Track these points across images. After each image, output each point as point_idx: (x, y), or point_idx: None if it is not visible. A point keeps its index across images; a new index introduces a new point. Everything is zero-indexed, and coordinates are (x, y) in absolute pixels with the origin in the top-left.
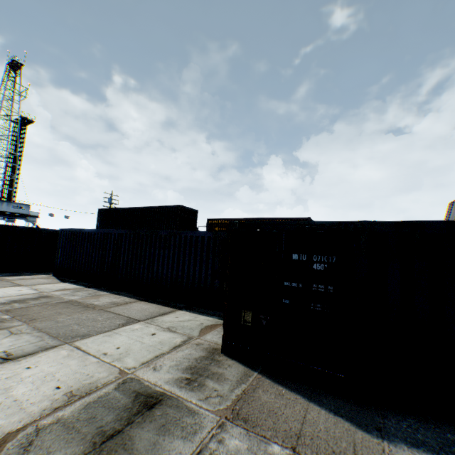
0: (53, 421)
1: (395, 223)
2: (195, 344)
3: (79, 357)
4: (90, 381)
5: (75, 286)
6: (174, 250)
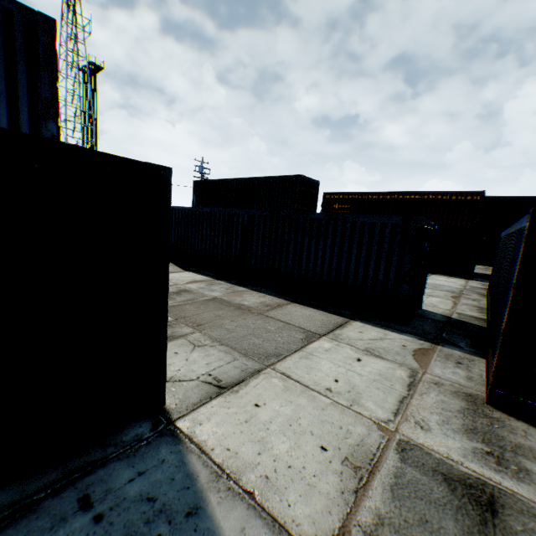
0: (375, 521)
1: None
2: (431, 383)
3: (302, 393)
4: (355, 441)
5: (203, 277)
6: (333, 240)
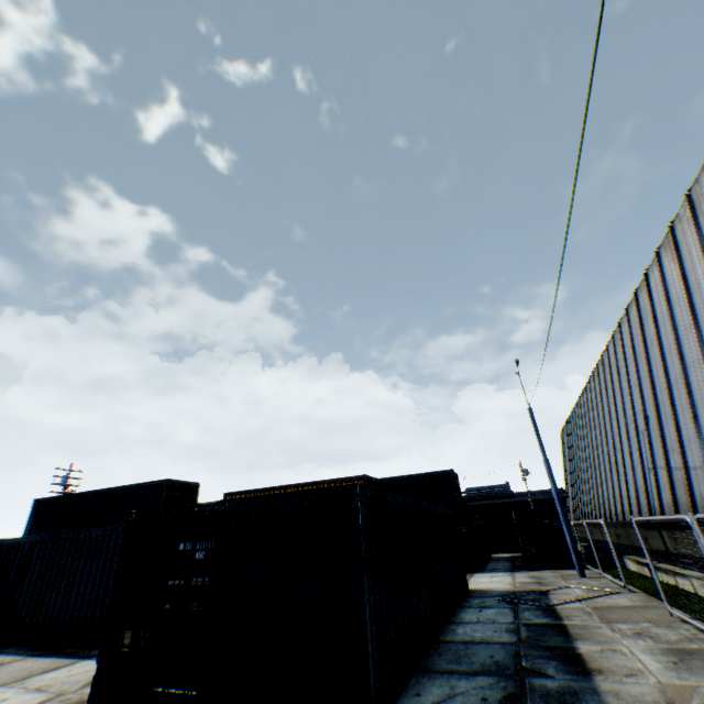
0: None
1: (257, 498)
2: (60, 699)
3: None
4: None
5: None
6: (107, 558)
